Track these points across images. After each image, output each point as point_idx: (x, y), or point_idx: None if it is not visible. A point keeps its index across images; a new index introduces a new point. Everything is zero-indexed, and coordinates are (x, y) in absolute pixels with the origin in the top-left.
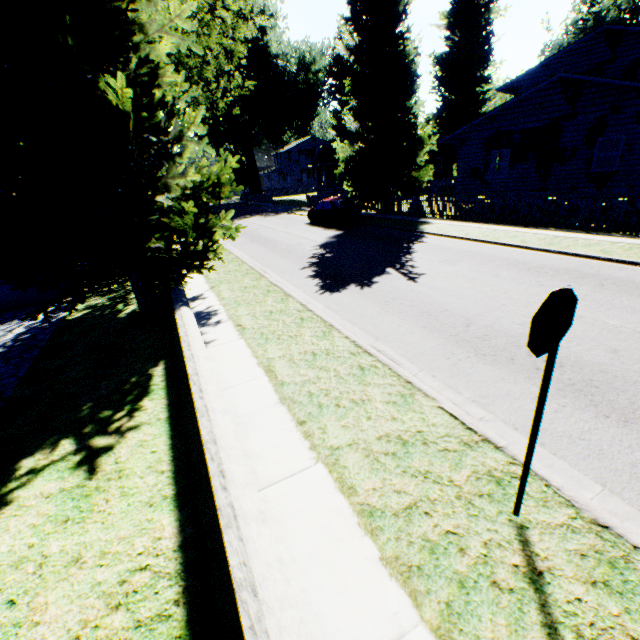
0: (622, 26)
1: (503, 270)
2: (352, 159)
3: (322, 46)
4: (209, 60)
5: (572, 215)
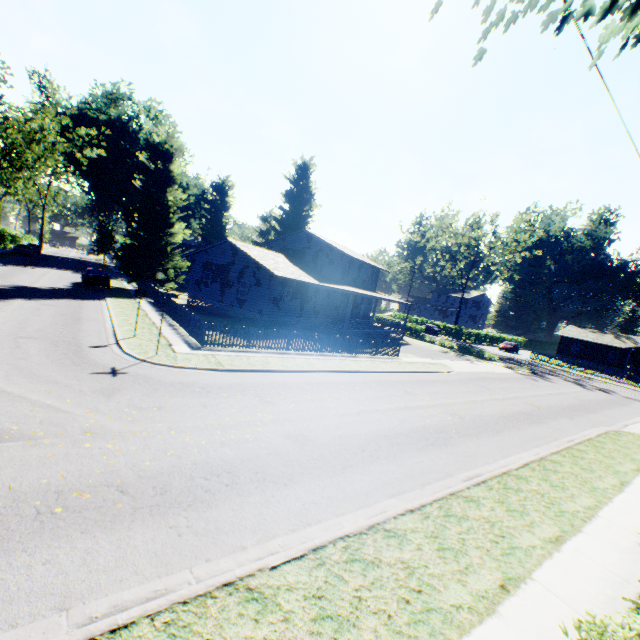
0: (310, 233)
1: (51, 311)
2: (122, 249)
3: (197, 181)
4: (105, 158)
5: (215, 318)
